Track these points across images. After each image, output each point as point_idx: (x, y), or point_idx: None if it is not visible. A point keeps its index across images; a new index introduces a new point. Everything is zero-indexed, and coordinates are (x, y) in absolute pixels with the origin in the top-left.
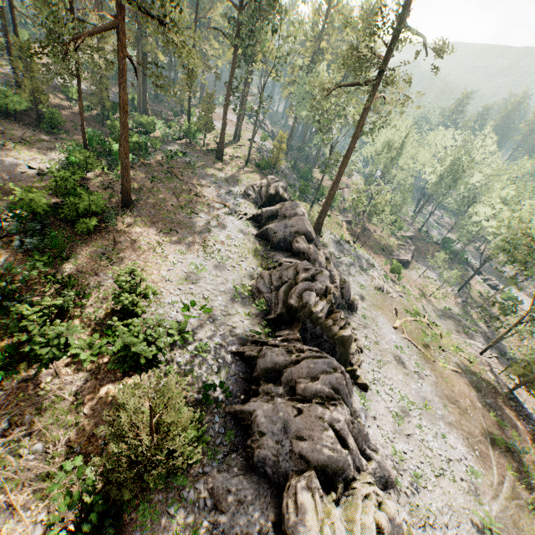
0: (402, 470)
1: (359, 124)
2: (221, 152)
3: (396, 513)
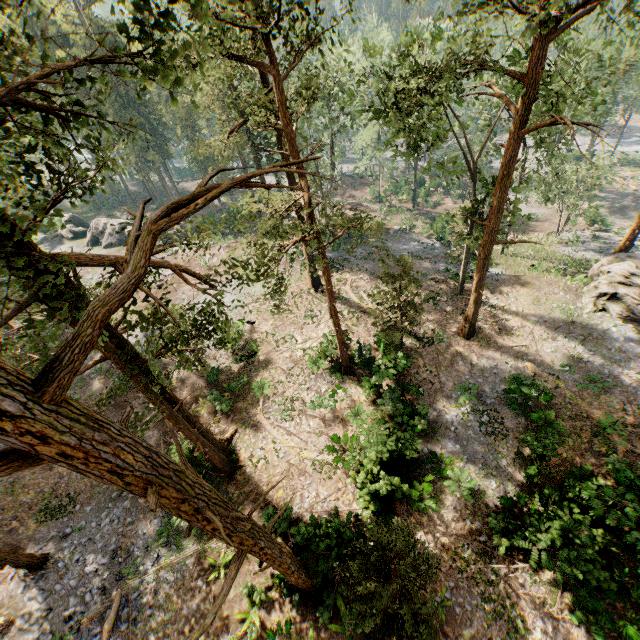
0: None
1: None
2: (475, 323)
3: None
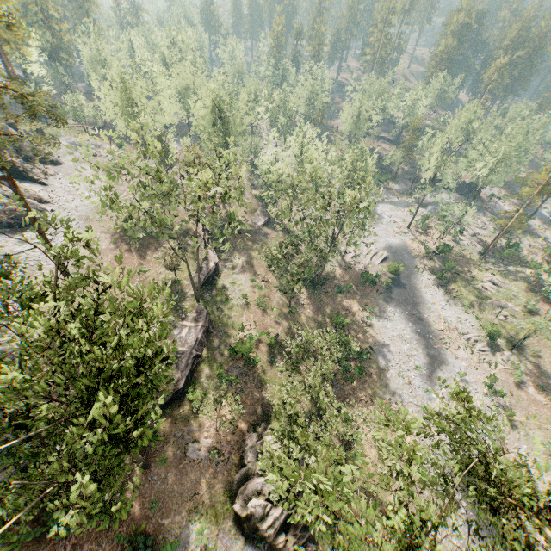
0: (62, 202)
1: (1, 54)
2: None
3: (31, 200)
